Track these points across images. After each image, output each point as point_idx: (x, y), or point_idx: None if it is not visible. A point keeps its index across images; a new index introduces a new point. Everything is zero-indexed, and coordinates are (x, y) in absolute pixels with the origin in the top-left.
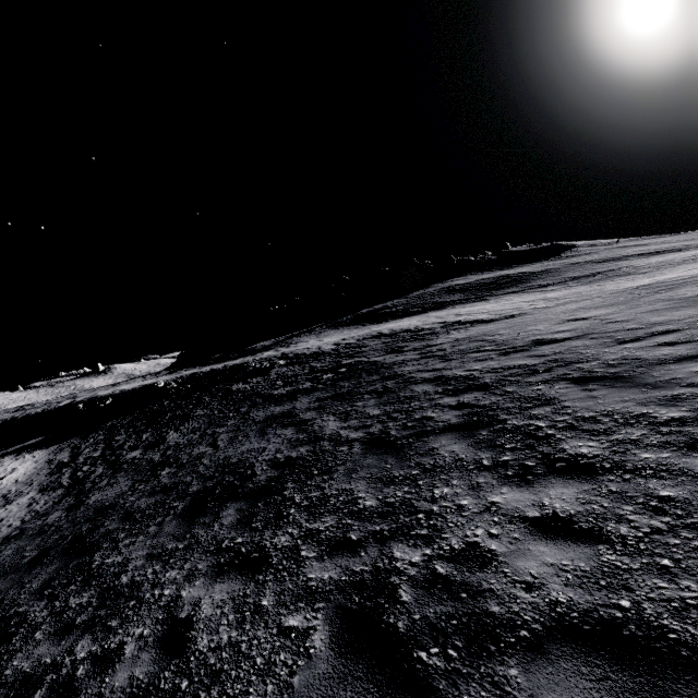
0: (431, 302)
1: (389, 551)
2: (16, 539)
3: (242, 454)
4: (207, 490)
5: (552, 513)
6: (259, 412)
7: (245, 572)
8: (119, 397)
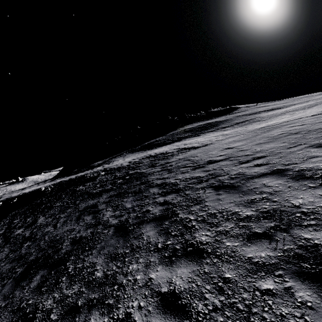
0: (176, 137)
1: (89, 317)
2: None
3: (63, 233)
4: (36, 259)
5: (173, 289)
6: (83, 204)
7: None
8: (21, 197)
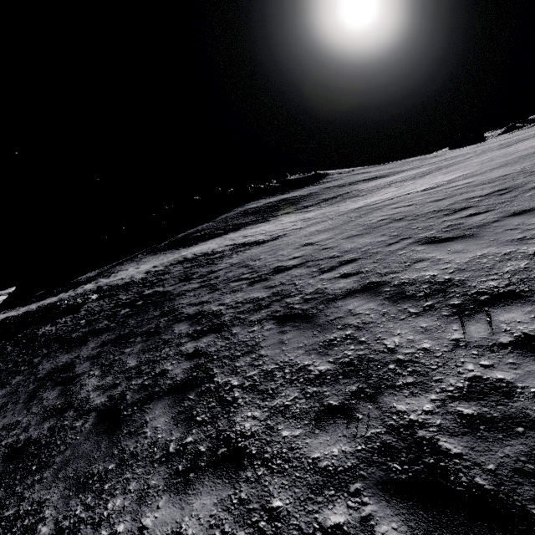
0: (231, 224)
1: None
2: None
3: None
4: None
5: None
6: (47, 364)
7: None
8: None
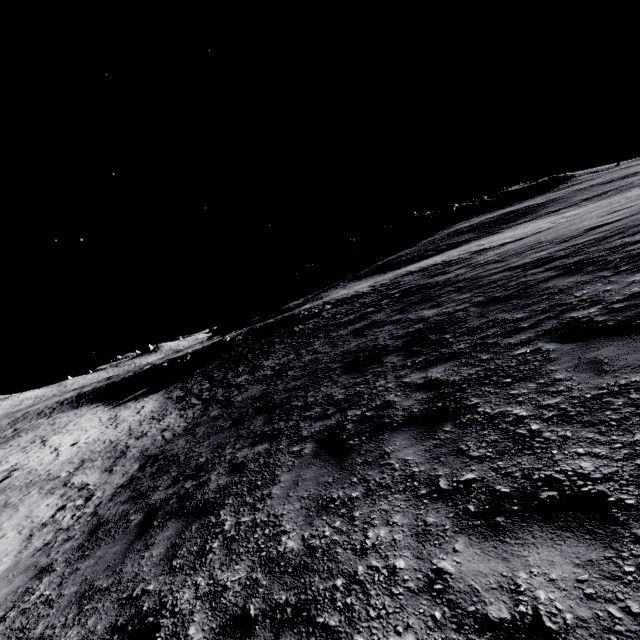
0: (443, 245)
1: (565, 317)
2: (197, 426)
3: (357, 345)
4: (351, 362)
5: None
6: (339, 332)
7: (448, 360)
8: (194, 354)
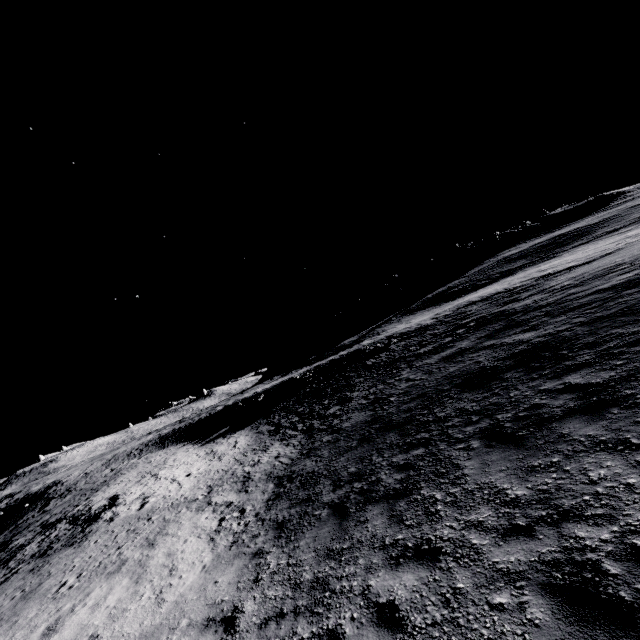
0: (495, 273)
1: None
2: (316, 450)
3: (458, 370)
4: (463, 382)
5: None
6: (425, 361)
7: (580, 369)
8: (266, 393)
